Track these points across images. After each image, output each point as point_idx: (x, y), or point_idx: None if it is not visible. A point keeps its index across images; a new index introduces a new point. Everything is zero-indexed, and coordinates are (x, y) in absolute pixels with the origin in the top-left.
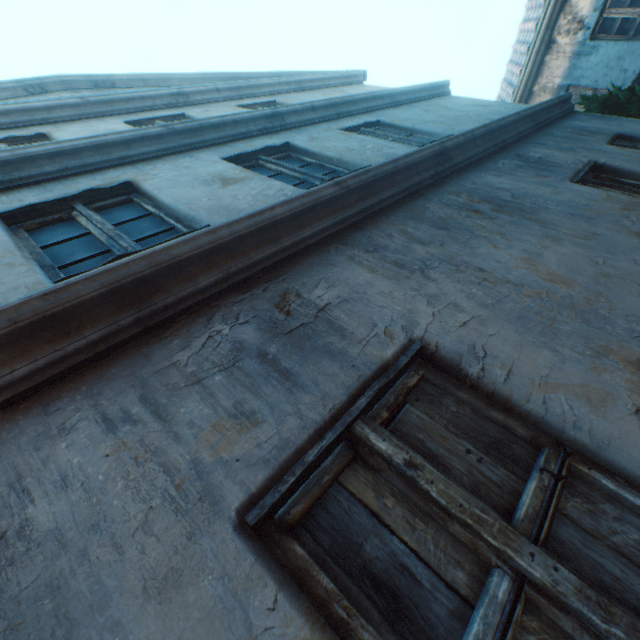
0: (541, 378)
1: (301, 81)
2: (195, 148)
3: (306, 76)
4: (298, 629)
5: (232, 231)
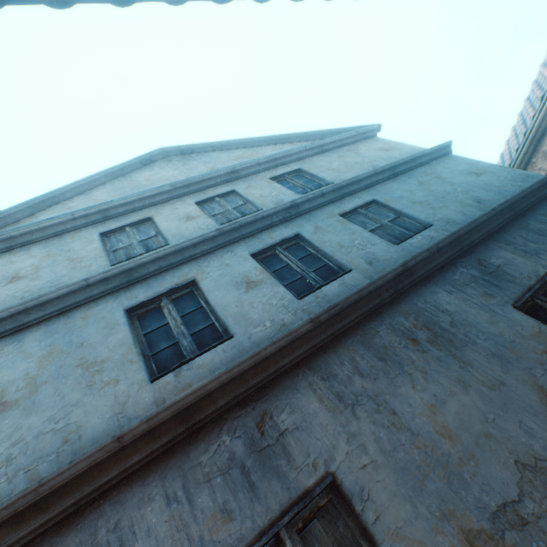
0: (396, 528)
1: (323, 144)
2: (235, 241)
3: (328, 140)
4: None
5: (240, 368)
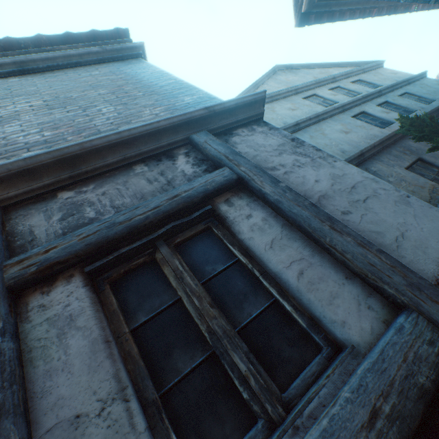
0: None
1: (363, 69)
2: (365, 102)
3: (365, 66)
4: None
5: None
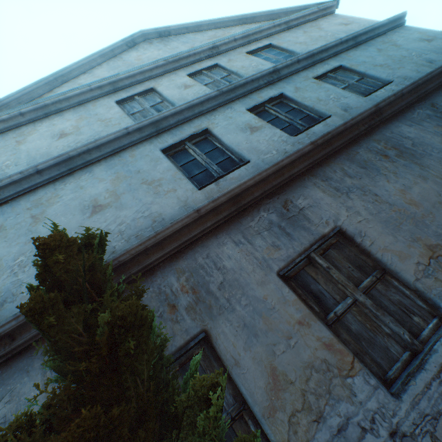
0: (384, 247)
1: (289, 21)
2: (231, 101)
3: (293, 16)
4: (294, 297)
5: (266, 173)
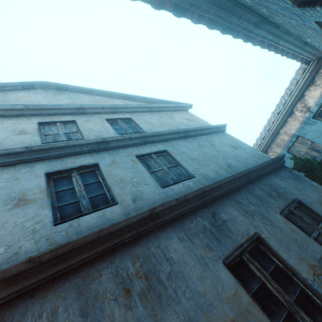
0: None
1: (152, 107)
2: (41, 159)
3: (156, 105)
4: None
5: None
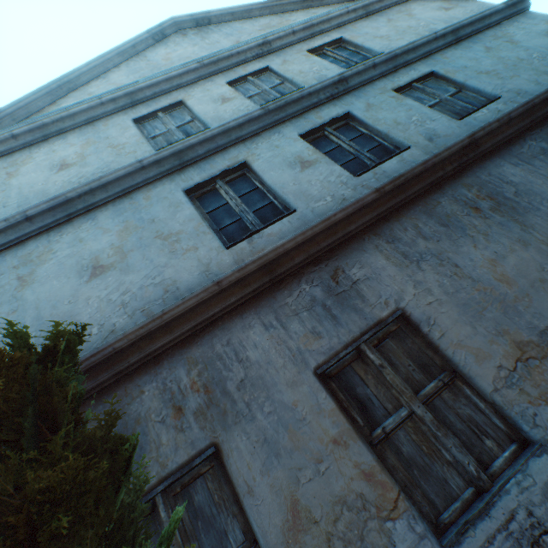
0: (458, 341)
1: (368, 4)
2: (281, 122)
3: None
4: (332, 405)
5: (312, 232)
